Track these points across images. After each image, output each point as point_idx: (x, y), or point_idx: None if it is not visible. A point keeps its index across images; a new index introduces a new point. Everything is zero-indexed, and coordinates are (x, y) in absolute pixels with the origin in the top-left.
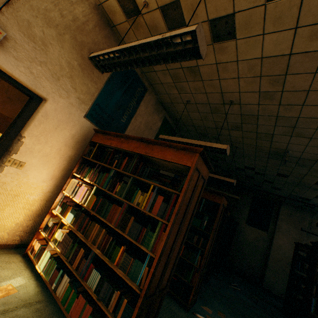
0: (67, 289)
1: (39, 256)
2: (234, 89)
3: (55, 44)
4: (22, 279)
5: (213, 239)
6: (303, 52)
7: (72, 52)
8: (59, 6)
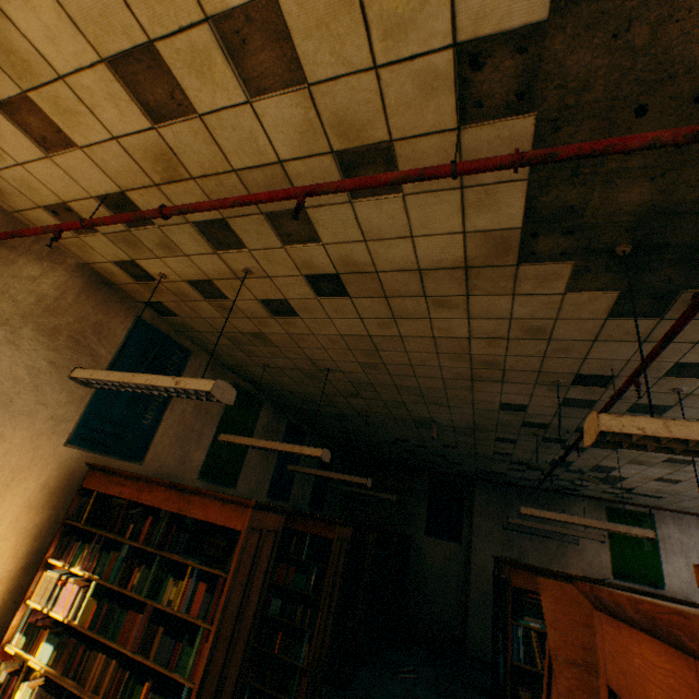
0: None
1: None
2: (325, 357)
3: (5, 350)
4: None
5: (333, 602)
6: (382, 336)
7: (38, 349)
8: (11, 291)
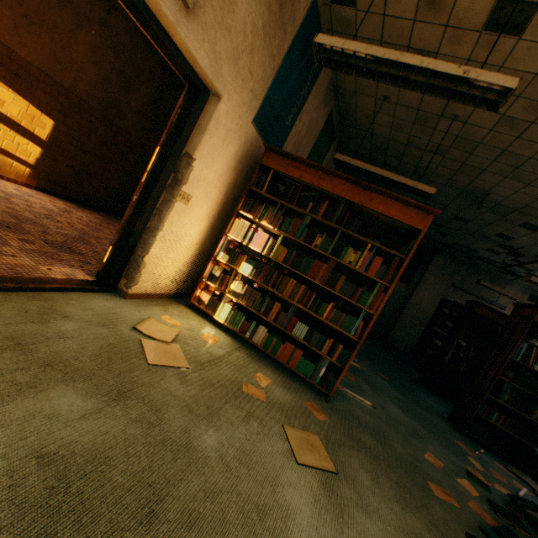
0: (267, 338)
1: (213, 307)
2: None
3: None
4: (211, 329)
5: None
6: None
7: (260, 3)
8: None
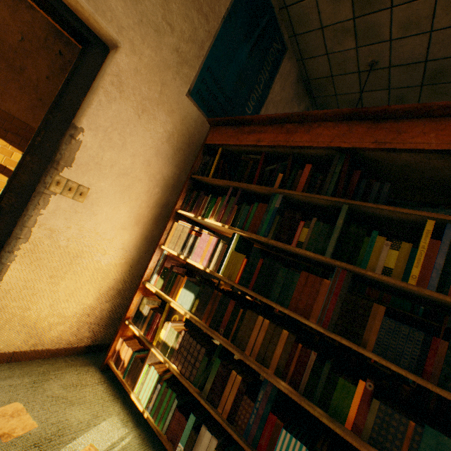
0: None
1: (133, 373)
2: None
3: None
4: (110, 429)
5: None
6: None
7: None
8: None
